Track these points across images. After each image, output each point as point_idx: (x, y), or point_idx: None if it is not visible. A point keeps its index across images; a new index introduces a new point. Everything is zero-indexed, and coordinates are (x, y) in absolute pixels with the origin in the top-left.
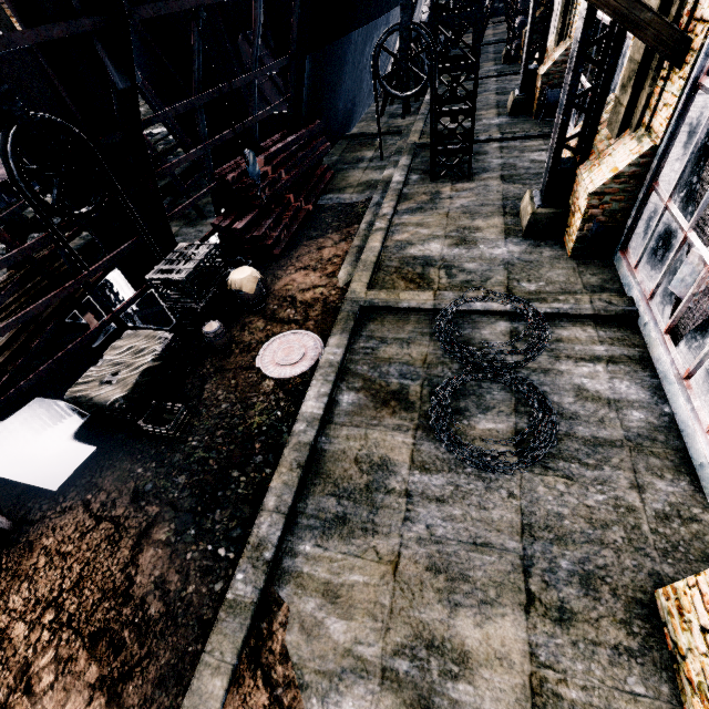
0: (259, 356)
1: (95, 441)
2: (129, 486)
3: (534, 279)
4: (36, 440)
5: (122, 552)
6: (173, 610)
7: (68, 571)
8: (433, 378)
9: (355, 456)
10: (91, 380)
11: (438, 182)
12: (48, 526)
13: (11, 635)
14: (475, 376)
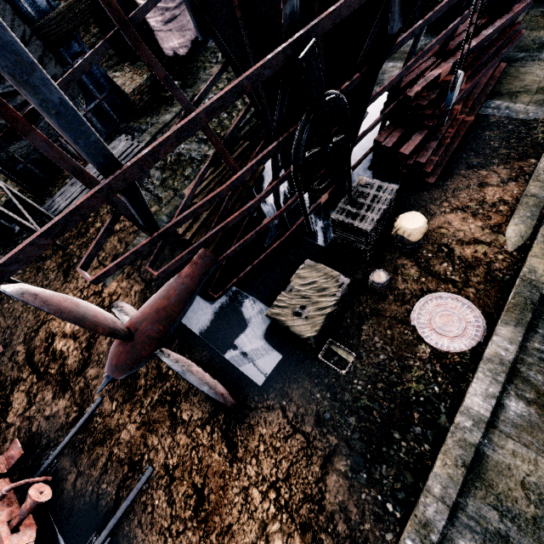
0: (415, 313)
1: (280, 349)
2: (311, 408)
3: None
4: (238, 329)
5: (314, 467)
6: (355, 537)
7: (279, 463)
8: None
9: (521, 479)
10: (284, 306)
11: None
12: (260, 417)
13: (251, 495)
14: None
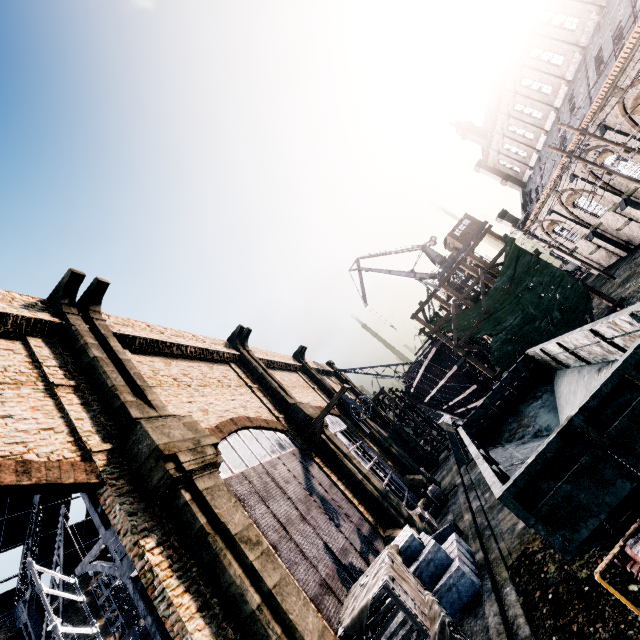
0: None
1: None
2: None
3: None
4: None
5: None
6: None
7: None
8: None
9: None
10: None
11: None
12: None
13: None
14: None
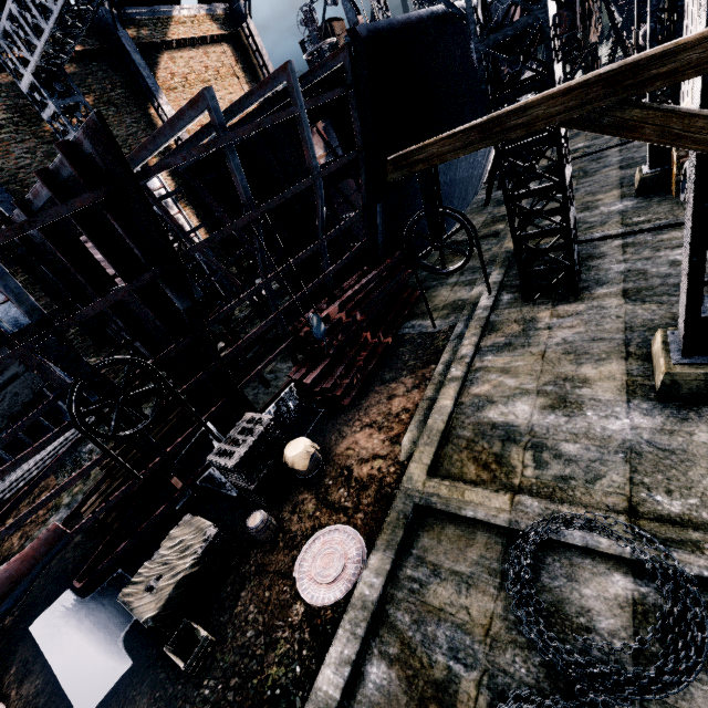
0: (299, 559)
1: (135, 652)
2: None
3: (678, 489)
4: (98, 632)
5: None
6: None
7: None
8: (497, 673)
9: None
10: (141, 580)
11: (534, 303)
12: None
13: None
14: (563, 701)
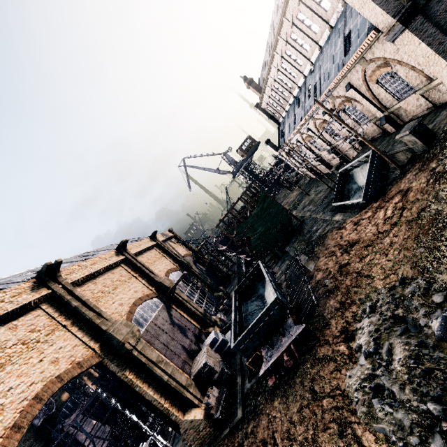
0: (169, 428)
1: None
2: None
3: None
4: None
5: None
6: None
7: None
8: None
9: None
10: None
11: None
12: None
13: None
14: None
